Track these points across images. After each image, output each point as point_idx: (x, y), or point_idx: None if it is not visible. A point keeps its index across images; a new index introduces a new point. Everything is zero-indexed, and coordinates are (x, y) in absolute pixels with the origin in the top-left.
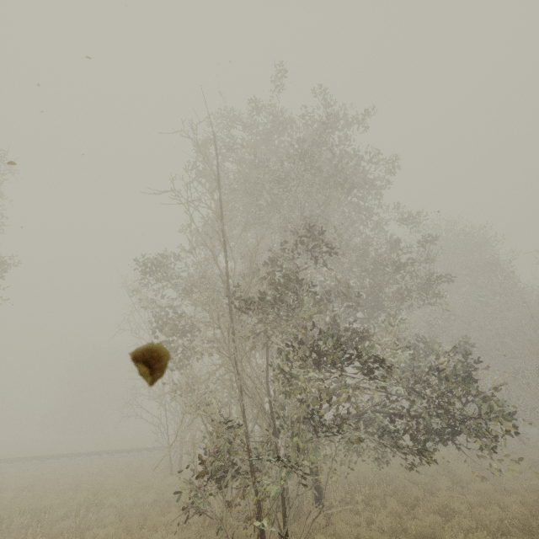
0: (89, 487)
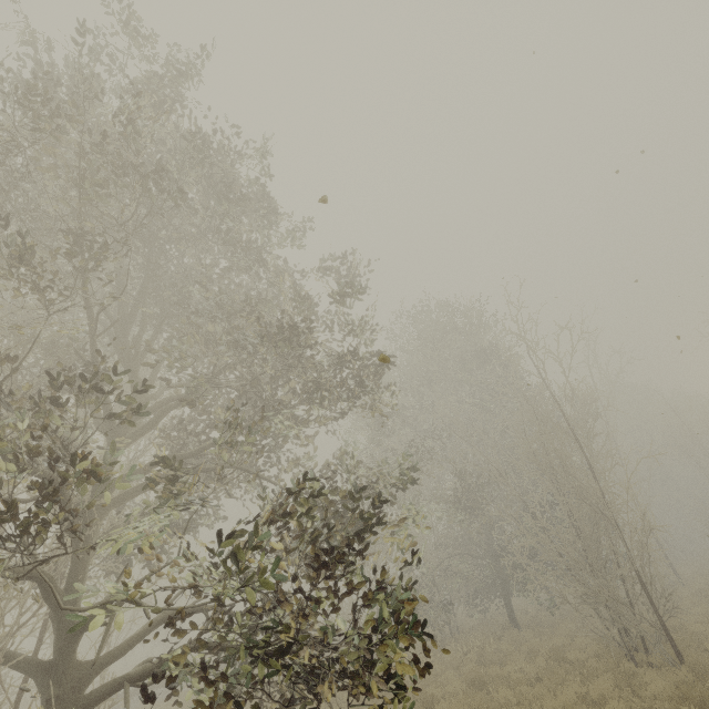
0: None
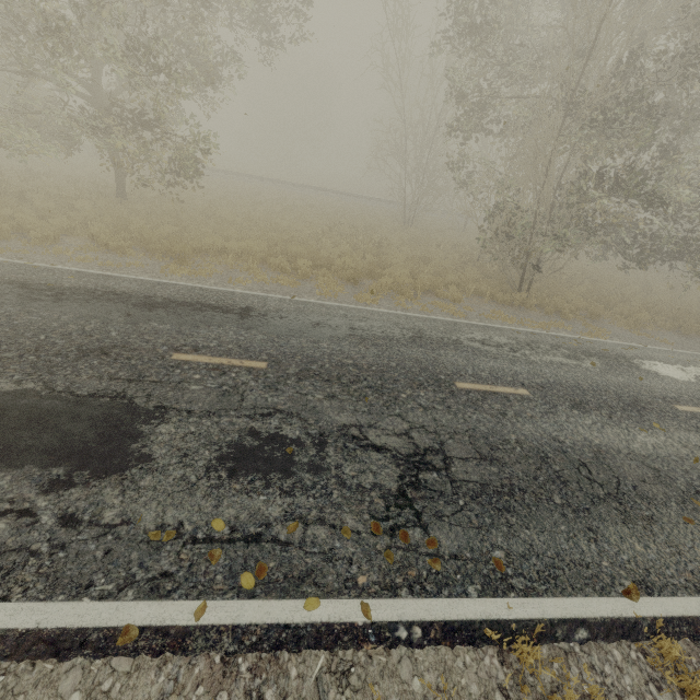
0: (349, 217)
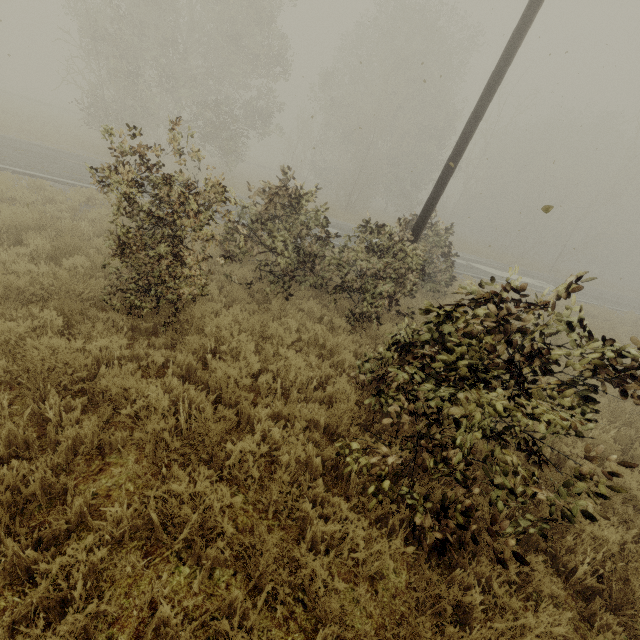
0: None
